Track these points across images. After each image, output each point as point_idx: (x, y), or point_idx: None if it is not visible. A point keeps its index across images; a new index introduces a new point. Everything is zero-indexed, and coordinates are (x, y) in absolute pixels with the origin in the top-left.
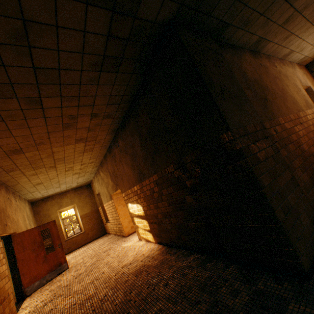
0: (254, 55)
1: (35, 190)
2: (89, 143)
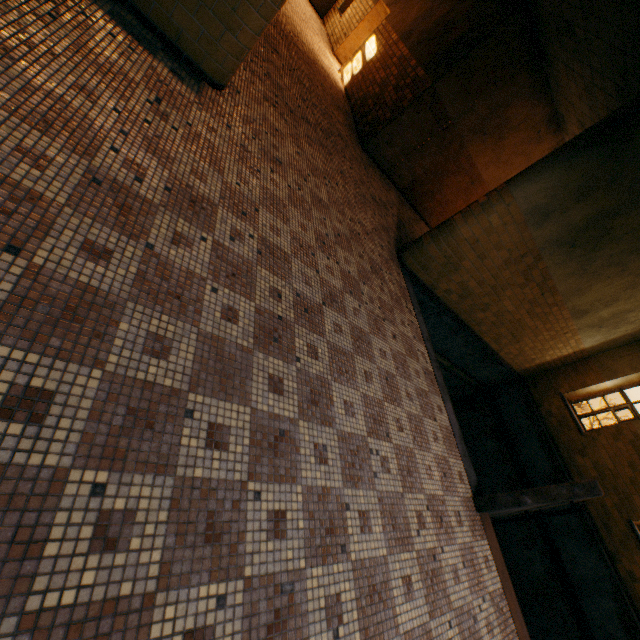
0: (552, 122)
1: None
2: None
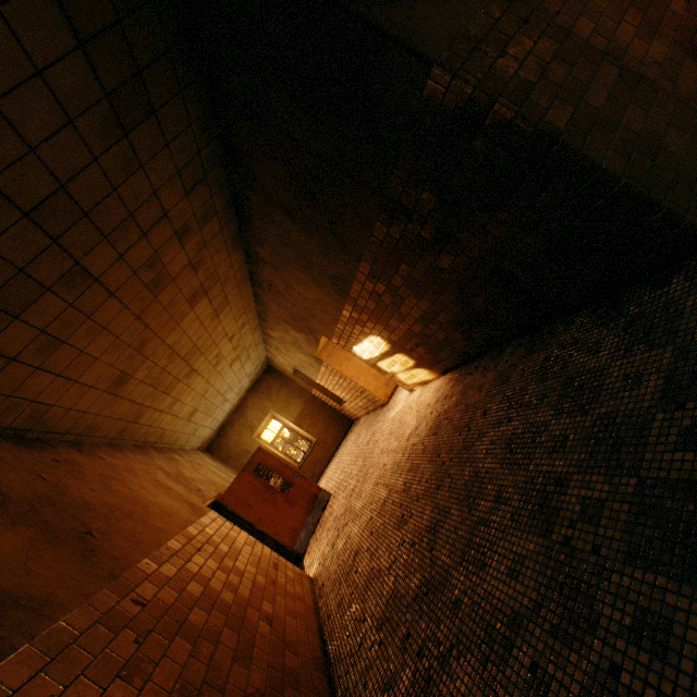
0: None
1: (195, 427)
2: (212, 292)
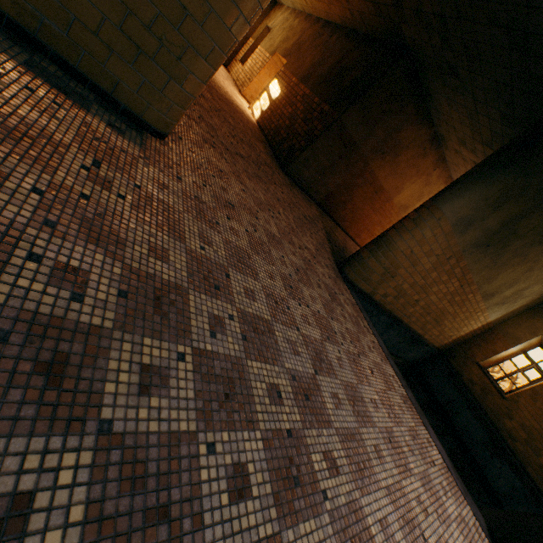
0: (434, 141)
1: None
2: None
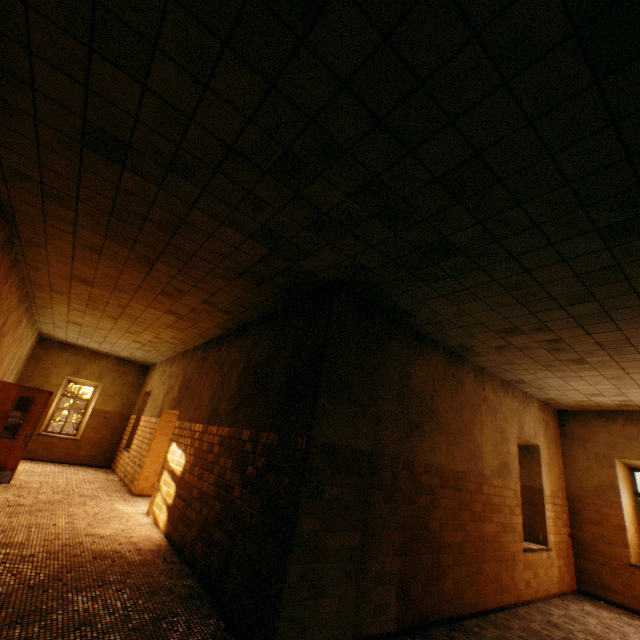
0: (452, 358)
1: (64, 326)
2: (184, 321)
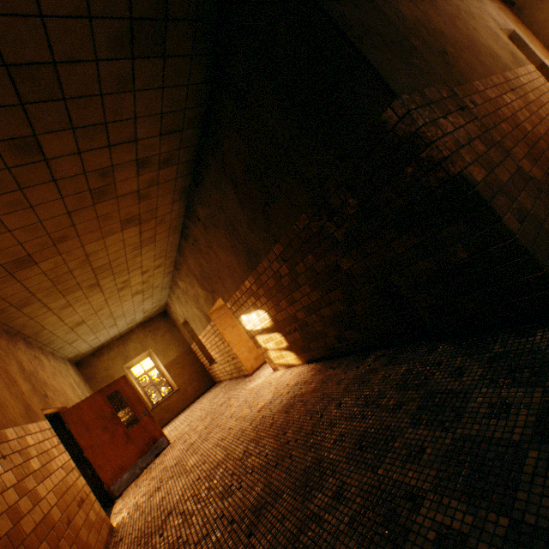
0: None
1: (76, 337)
2: (145, 225)
